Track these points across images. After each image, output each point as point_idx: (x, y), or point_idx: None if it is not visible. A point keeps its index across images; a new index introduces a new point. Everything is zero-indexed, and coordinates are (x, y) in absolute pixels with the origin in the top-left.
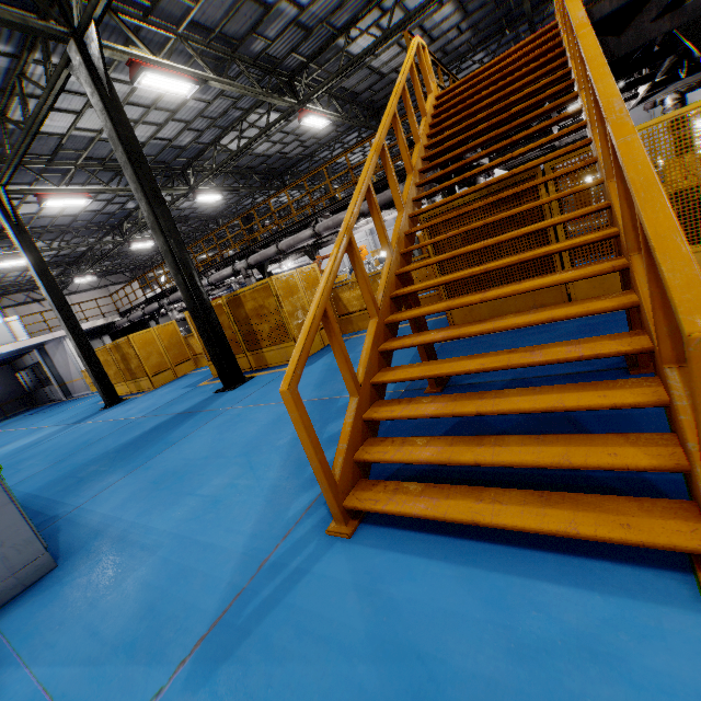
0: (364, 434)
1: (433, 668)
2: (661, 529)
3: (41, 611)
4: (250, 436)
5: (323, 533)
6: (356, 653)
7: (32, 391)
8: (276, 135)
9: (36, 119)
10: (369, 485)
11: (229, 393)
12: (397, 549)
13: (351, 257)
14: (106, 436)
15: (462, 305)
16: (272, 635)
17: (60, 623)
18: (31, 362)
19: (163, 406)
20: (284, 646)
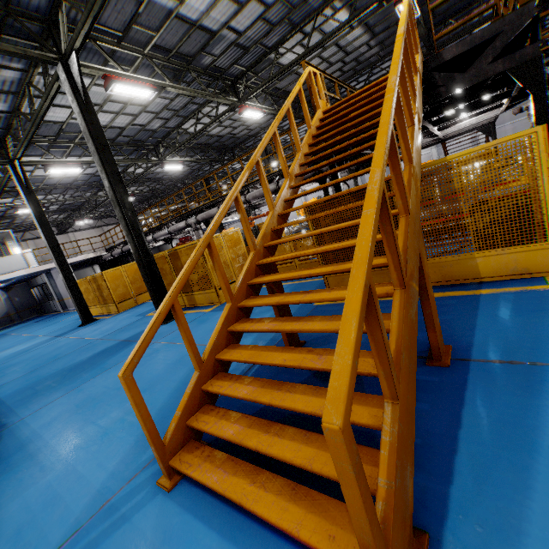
0: (201, 401)
1: None
2: (352, 547)
3: None
4: (154, 373)
5: (155, 483)
6: None
7: (41, 303)
8: (226, 121)
9: (38, 115)
10: (194, 448)
11: (161, 327)
12: (193, 511)
13: (211, 257)
14: (70, 353)
15: (288, 303)
16: None
17: None
18: (41, 281)
19: (116, 331)
20: None
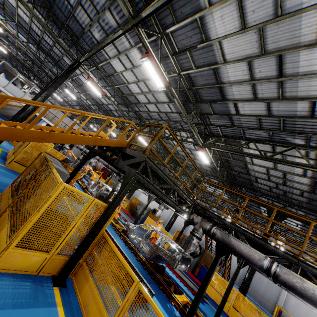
0: None
1: None
2: None
3: None
4: None
5: None
6: None
7: None
8: None
9: None
10: None
11: None
12: None
13: None
14: None
15: None
16: None
17: None
18: None
19: None
20: None
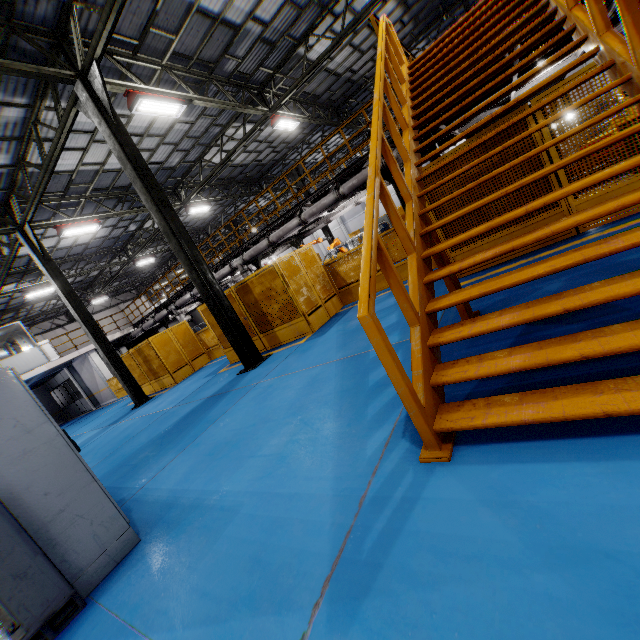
0: (432, 361)
1: (634, 565)
2: None
3: (139, 582)
4: (290, 399)
5: (416, 462)
6: (523, 564)
7: (64, 406)
8: (251, 145)
9: (52, 158)
10: (454, 407)
11: (252, 372)
12: (511, 460)
13: (382, 199)
14: (146, 428)
15: (506, 221)
16: (408, 564)
17: (164, 590)
18: (61, 380)
19: (191, 395)
20: (429, 572)
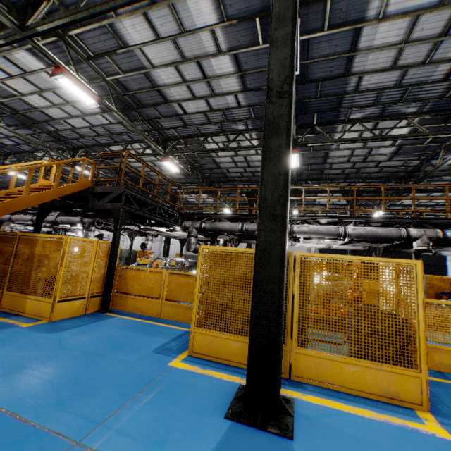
0: None
1: None
2: None
3: None
4: None
5: None
6: None
7: None
8: None
9: None
10: None
11: None
12: None
13: None
14: None
15: None
16: None
17: None
18: None
19: None
20: None
